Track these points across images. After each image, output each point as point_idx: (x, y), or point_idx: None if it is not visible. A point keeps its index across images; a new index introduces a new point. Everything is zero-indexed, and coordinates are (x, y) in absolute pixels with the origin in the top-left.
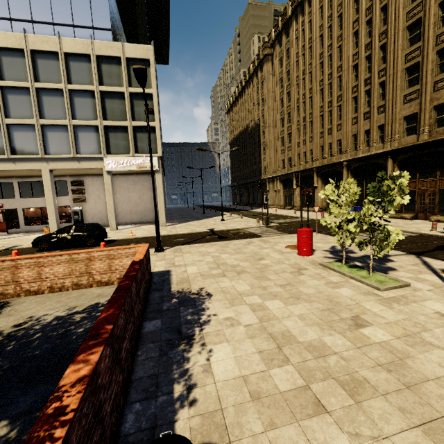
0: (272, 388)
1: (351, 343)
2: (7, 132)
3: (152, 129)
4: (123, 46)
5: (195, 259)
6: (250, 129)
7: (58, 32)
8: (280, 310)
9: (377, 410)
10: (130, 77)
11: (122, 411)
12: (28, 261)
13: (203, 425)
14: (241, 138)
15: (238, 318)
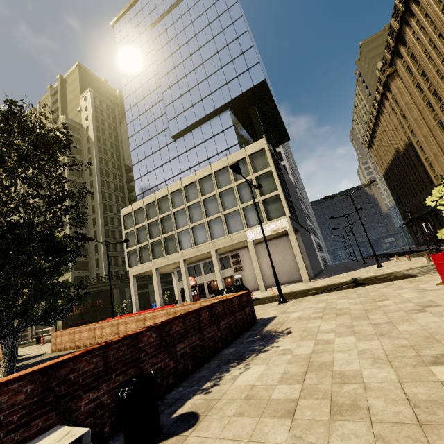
0: (266, 395)
1: (396, 377)
2: (192, 232)
3: (277, 196)
4: (245, 149)
5: (308, 306)
6: (401, 152)
7: (209, 162)
8: (344, 345)
9: (346, 429)
10: (254, 166)
11: (171, 388)
12: (180, 308)
13: (201, 404)
14: (394, 166)
15: (294, 349)
